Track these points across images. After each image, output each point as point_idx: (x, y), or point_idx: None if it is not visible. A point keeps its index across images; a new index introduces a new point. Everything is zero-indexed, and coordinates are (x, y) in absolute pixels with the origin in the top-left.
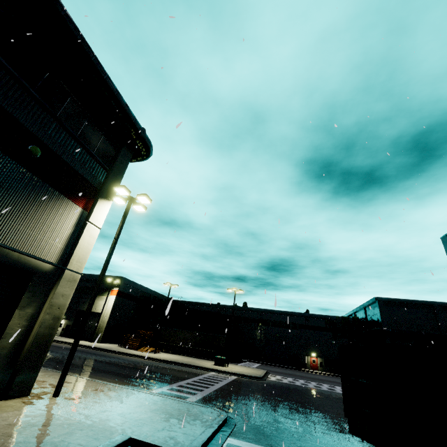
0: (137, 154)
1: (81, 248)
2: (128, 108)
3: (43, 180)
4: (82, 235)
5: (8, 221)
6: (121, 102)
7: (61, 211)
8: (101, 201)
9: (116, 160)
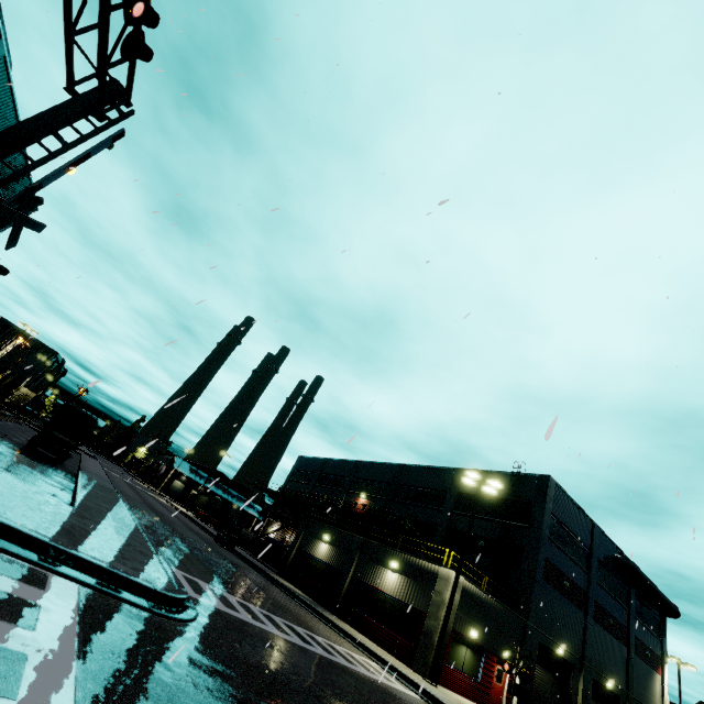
0: (666, 614)
1: (665, 703)
2: (671, 603)
3: (650, 666)
4: (664, 694)
5: (649, 695)
6: (669, 603)
7: (655, 681)
8: (664, 666)
9: (662, 631)
